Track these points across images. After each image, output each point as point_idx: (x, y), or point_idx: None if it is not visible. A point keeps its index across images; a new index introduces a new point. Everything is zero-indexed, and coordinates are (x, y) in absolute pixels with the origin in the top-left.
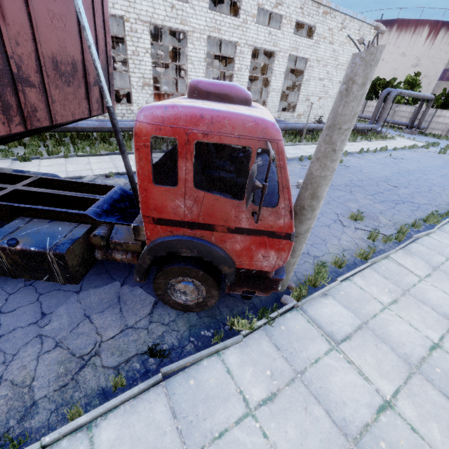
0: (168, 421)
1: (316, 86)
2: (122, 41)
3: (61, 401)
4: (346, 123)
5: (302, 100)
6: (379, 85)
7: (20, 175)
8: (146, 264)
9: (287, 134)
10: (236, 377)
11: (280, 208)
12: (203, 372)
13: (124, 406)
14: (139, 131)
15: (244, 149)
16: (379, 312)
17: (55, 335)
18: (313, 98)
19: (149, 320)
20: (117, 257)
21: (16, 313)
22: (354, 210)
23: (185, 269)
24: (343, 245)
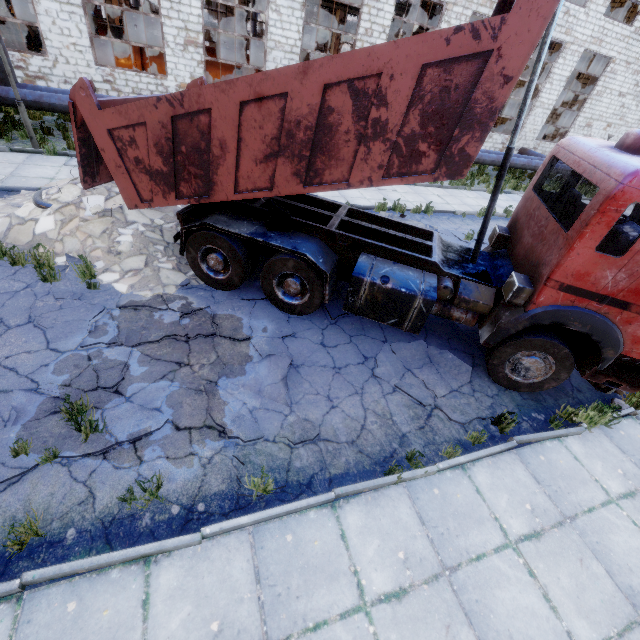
0: (533, 484)
1: (609, 105)
2: (320, 3)
3: (426, 440)
4: None
5: (579, 126)
6: None
7: (327, 201)
8: (515, 329)
9: None
10: (587, 466)
11: None
12: (550, 452)
13: (486, 460)
14: (621, 195)
15: None
16: None
17: (388, 380)
18: (597, 124)
19: (472, 389)
20: (455, 314)
21: (339, 349)
22: None
23: (548, 344)
24: None
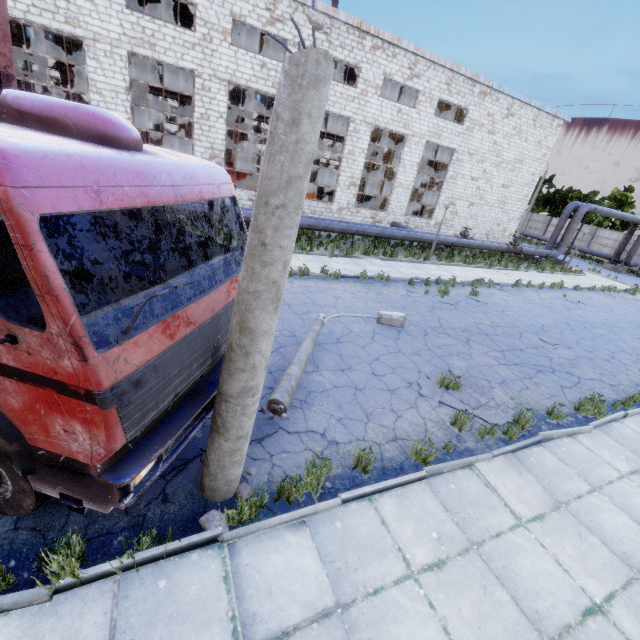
0: None
1: (465, 187)
2: None
3: None
4: (277, 195)
5: (443, 204)
6: (572, 198)
7: None
8: None
9: (415, 247)
10: None
11: (54, 334)
12: None
13: None
14: None
15: (211, 238)
16: (392, 584)
17: None
18: (460, 203)
19: None
20: None
21: None
22: (456, 370)
23: None
24: (398, 430)
